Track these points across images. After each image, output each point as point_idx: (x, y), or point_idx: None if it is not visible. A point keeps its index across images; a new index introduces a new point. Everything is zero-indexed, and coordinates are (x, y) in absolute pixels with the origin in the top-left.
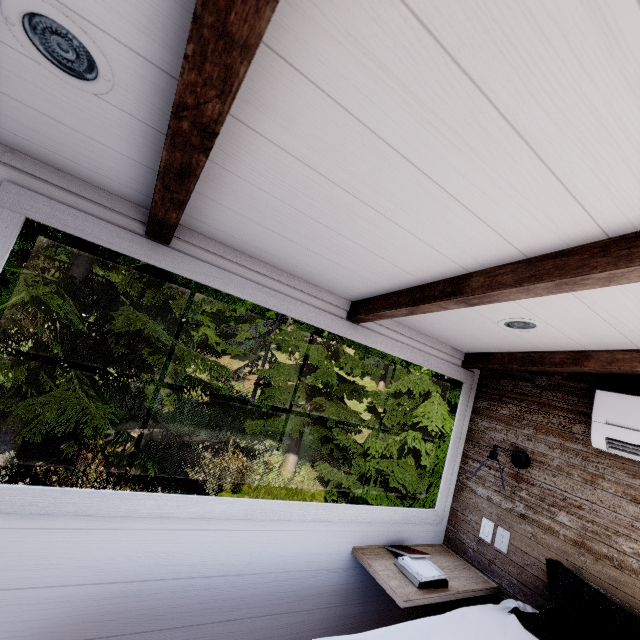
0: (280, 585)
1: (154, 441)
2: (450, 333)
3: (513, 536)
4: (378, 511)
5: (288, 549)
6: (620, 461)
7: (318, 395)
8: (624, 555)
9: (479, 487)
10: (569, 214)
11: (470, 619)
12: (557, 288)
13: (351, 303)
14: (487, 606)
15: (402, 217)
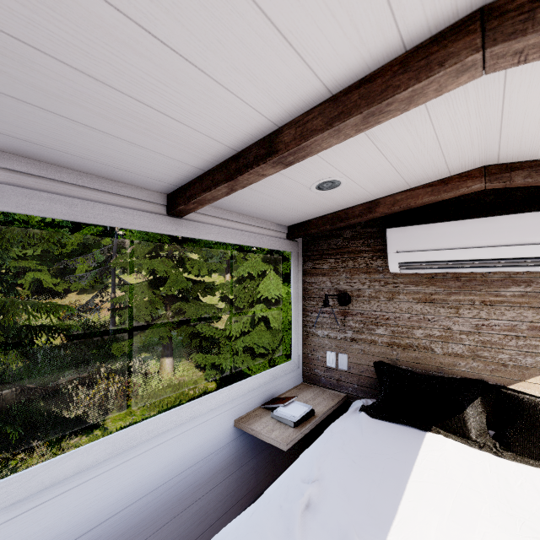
0: (174, 489)
1: (10, 402)
2: (272, 209)
3: (349, 356)
4: (248, 382)
5: (173, 456)
6: (407, 277)
7: (175, 301)
8: (419, 340)
9: (320, 330)
10: (373, 12)
11: (337, 432)
12: (364, 123)
13: (167, 196)
14: (345, 415)
15: (182, 38)
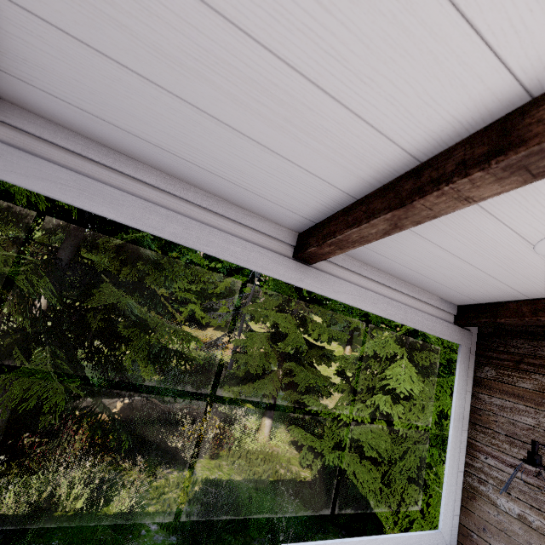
0: None
1: (138, 409)
2: (443, 275)
3: None
4: None
5: None
6: None
7: (289, 361)
8: None
9: (502, 497)
10: None
11: None
12: None
13: (298, 235)
14: None
15: None
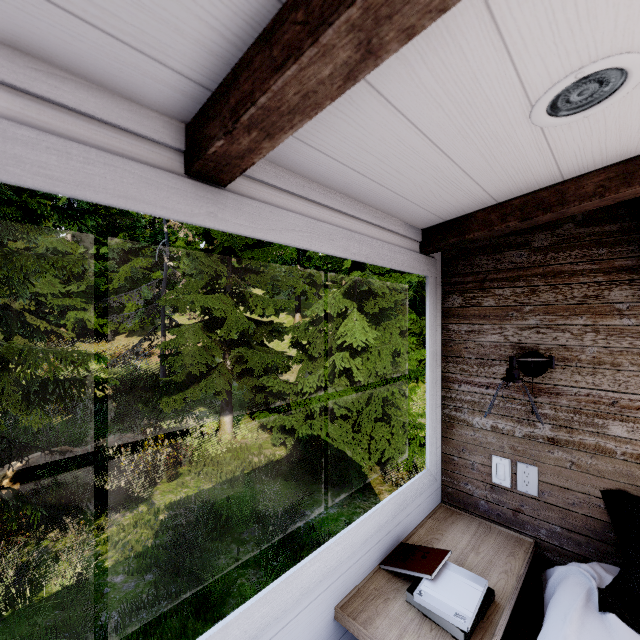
0: None
1: (44, 467)
2: (412, 183)
3: (543, 471)
4: (360, 528)
5: None
6: None
7: (235, 347)
8: None
9: (477, 417)
10: None
11: None
12: None
13: (186, 128)
14: (573, 620)
15: None
